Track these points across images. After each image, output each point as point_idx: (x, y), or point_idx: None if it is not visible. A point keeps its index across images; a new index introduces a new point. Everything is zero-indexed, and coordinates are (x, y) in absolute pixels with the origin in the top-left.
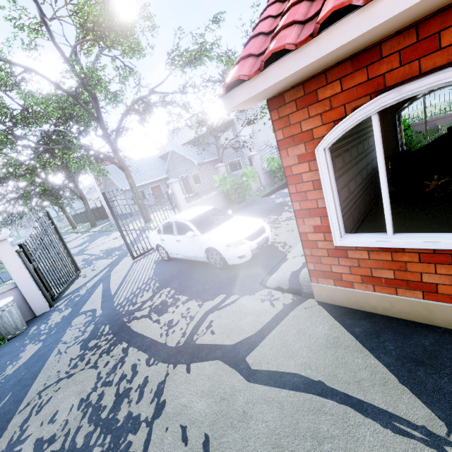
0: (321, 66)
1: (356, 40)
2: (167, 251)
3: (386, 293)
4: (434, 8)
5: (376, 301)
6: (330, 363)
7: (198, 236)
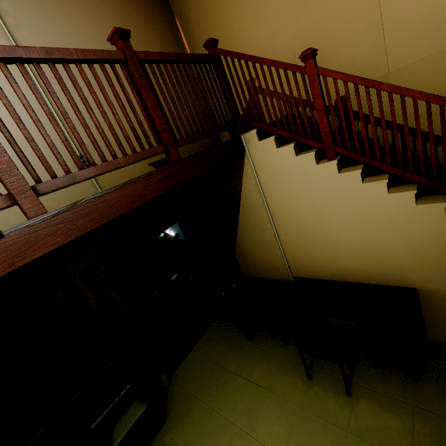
0: None
1: None
2: None
3: None
4: None
5: None
6: None
7: None
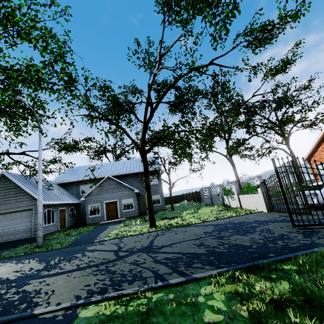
0: None
1: None
2: None
3: None
4: None
5: None
6: None
7: None
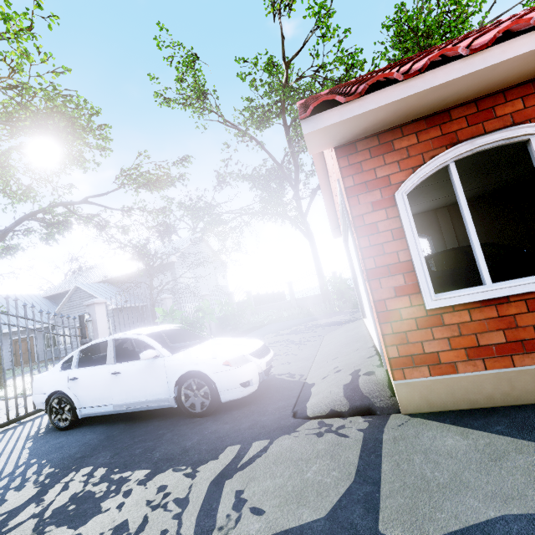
0: (405, 114)
1: (452, 85)
2: (76, 402)
3: (501, 367)
4: (490, 89)
5: (491, 386)
6: (529, 477)
7: (164, 357)
